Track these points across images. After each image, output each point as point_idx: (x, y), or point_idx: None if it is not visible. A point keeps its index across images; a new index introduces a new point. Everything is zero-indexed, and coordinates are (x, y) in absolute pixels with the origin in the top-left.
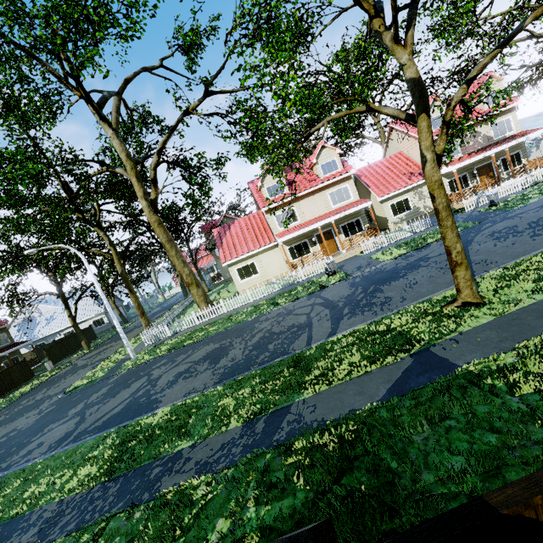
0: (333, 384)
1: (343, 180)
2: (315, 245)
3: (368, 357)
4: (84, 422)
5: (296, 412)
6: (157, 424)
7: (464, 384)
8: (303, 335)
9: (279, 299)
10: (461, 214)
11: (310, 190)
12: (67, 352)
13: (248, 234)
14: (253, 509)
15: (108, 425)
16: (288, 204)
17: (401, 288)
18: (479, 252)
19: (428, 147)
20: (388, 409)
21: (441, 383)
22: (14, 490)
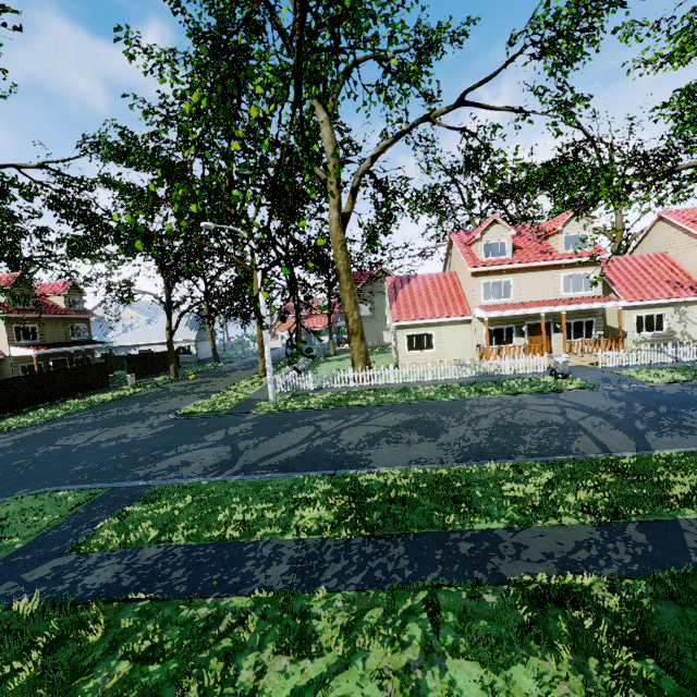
0: None
1: (588, 264)
2: (522, 336)
3: None
4: (243, 454)
5: None
6: (400, 486)
7: None
8: (581, 438)
9: (483, 387)
10: None
11: (541, 263)
12: (147, 372)
13: (433, 296)
14: None
15: (293, 467)
16: (504, 273)
17: None
18: None
19: None
20: None
21: None
22: (190, 507)
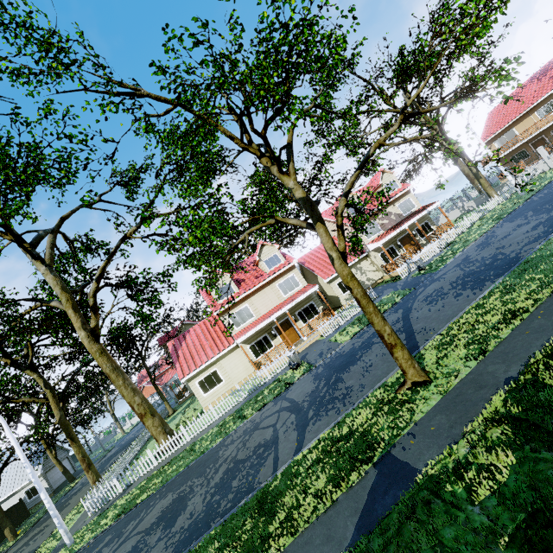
0: (300, 531)
1: (288, 270)
2: (276, 338)
3: (334, 477)
4: None
5: None
6: None
7: (428, 498)
8: (269, 458)
9: (246, 410)
10: (399, 281)
11: (258, 285)
12: None
13: (205, 341)
14: None
15: None
16: (240, 303)
17: (359, 374)
18: (419, 319)
19: (331, 247)
20: None
21: (406, 501)
22: None
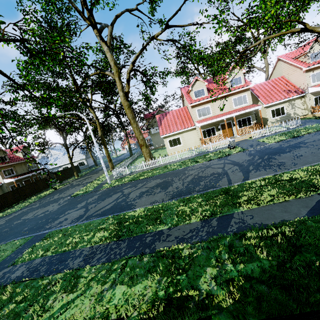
0: (261, 205)
1: (243, 90)
2: (219, 131)
3: (282, 193)
4: (89, 211)
5: (239, 218)
6: (139, 216)
7: None
8: (223, 178)
9: (198, 159)
10: None
11: (221, 95)
12: (65, 177)
13: (177, 120)
14: (230, 265)
15: (105, 214)
16: (206, 103)
17: (291, 158)
18: None
19: None
20: (313, 222)
21: None
22: (59, 239)
